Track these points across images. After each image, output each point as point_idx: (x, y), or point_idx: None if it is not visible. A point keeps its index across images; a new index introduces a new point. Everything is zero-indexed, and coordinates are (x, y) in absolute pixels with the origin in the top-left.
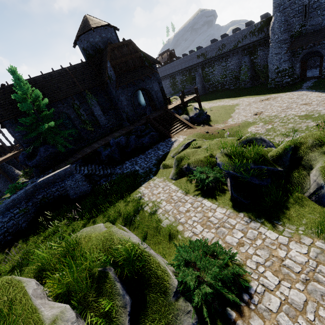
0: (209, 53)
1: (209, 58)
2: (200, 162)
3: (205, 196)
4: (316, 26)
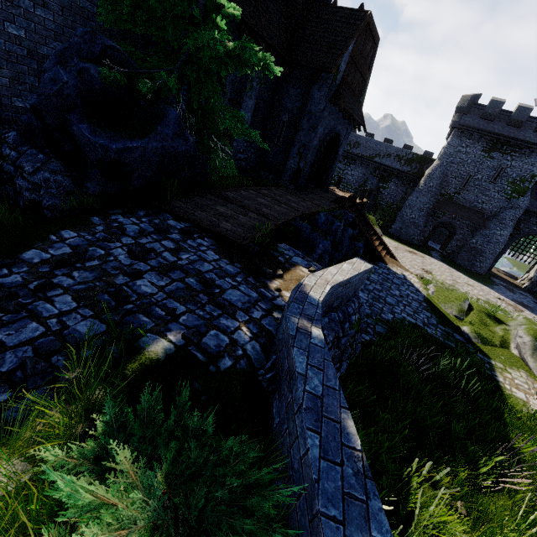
0: None
1: None
2: None
3: None
4: (466, 202)
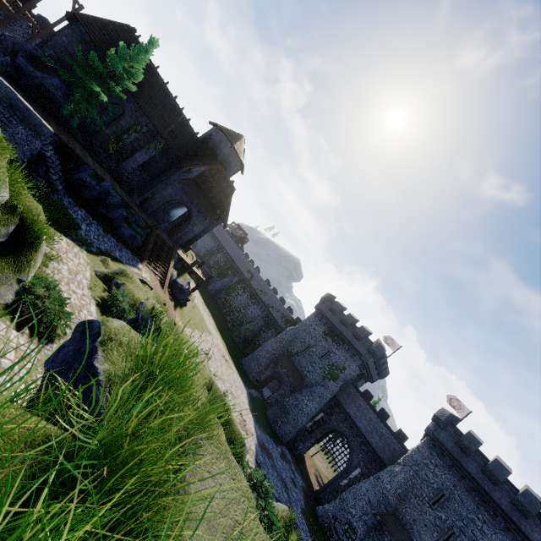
0: (256, 282)
1: (251, 284)
2: (132, 295)
3: (99, 306)
4: (299, 364)
